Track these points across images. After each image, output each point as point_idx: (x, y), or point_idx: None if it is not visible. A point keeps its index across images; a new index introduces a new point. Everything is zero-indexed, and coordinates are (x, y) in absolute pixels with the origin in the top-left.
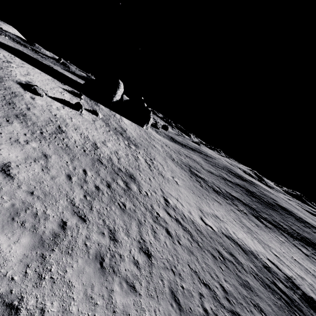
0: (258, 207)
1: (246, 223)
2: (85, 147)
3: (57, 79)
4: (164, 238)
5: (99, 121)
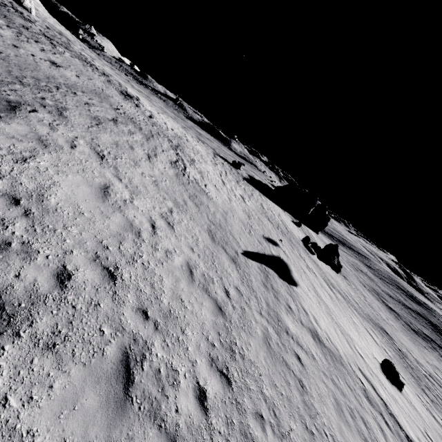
0: None
1: None
2: (359, 308)
3: (278, 205)
4: (440, 394)
5: None
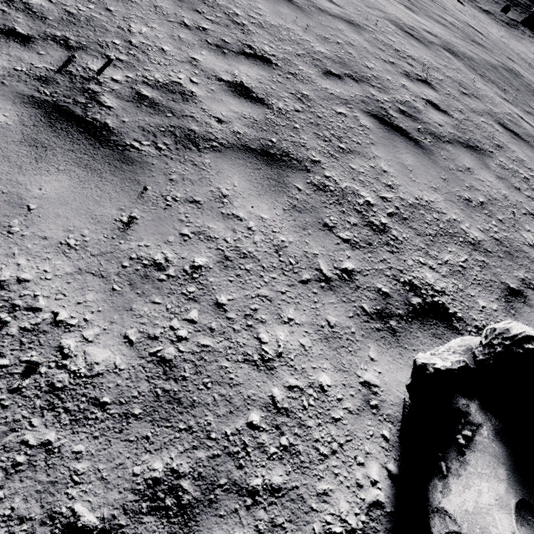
0: None
1: None
2: None
3: None
4: None
5: None
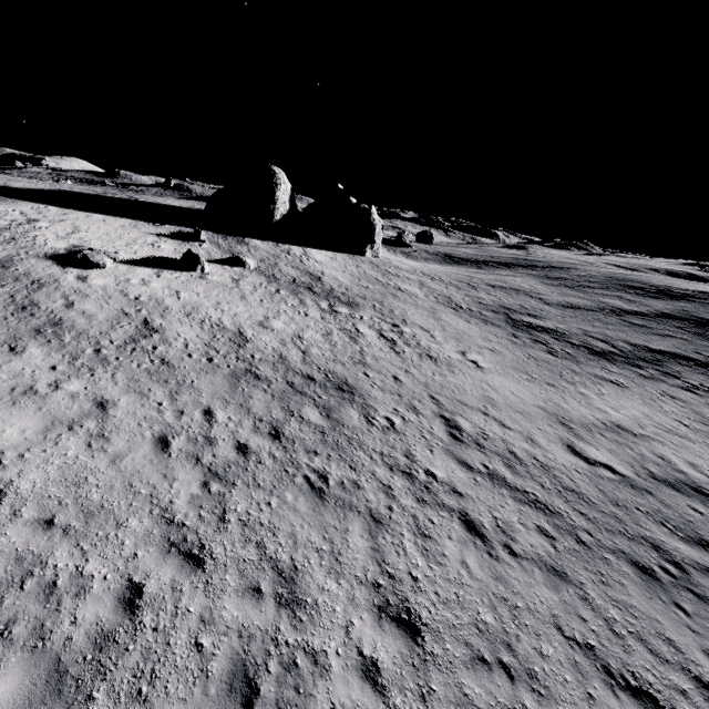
0: None
1: None
2: (213, 351)
3: (144, 219)
4: (457, 548)
5: (250, 278)
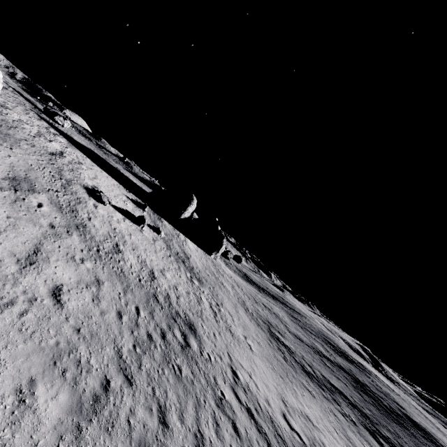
0: (375, 414)
1: (354, 441)
2: (141, 276)
3: (123, 184)
4: (229, 437)
5: (160, 242)
